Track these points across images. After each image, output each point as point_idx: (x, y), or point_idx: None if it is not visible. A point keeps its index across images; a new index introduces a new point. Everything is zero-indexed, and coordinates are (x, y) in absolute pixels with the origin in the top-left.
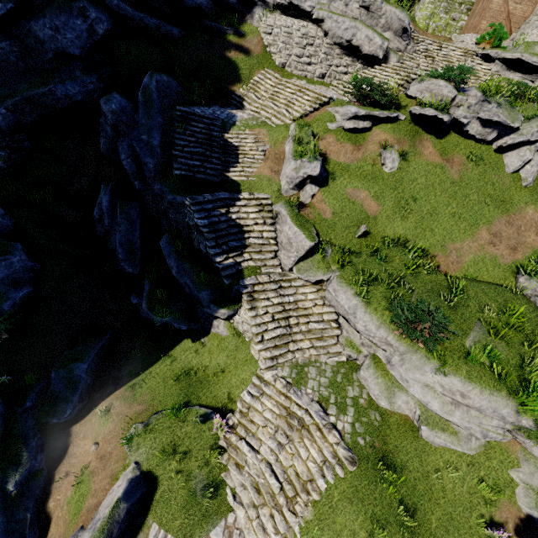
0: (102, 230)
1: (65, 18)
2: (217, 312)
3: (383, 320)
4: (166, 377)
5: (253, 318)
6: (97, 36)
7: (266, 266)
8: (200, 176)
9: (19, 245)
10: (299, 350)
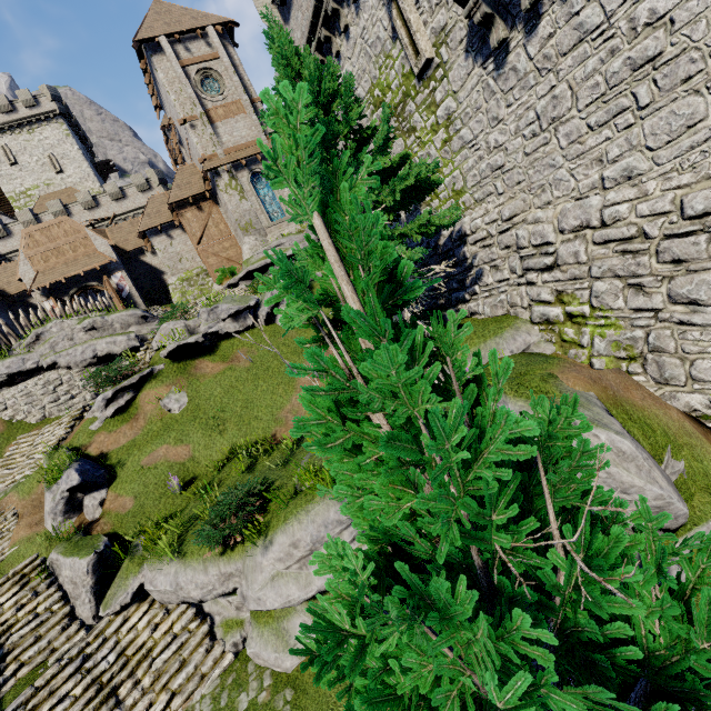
0: None
1: None
2: None
3: (203, 556)
4: None
5: None
6: None
7: (56, 651)
8: None
9: None
10: None
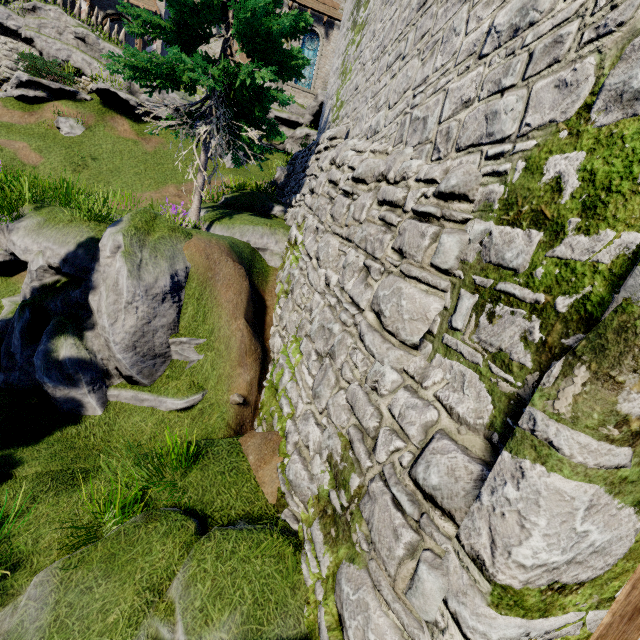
0: None
1: None
2: None
3: None
4: None
5: None
6: None
7: None
8: None
9: None
10: None
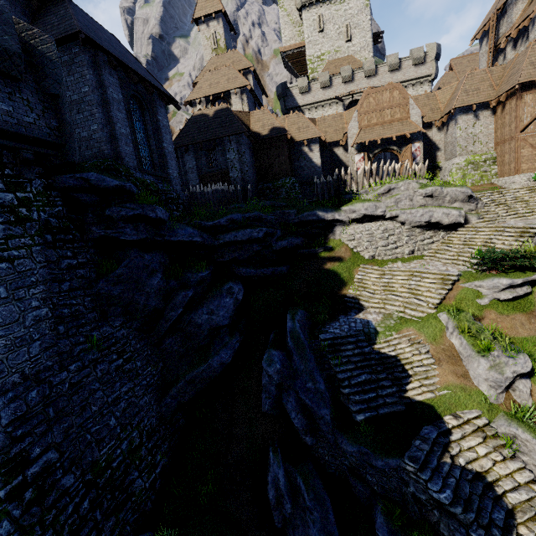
0: (280, 517)
1: (217, 301)
2: None
3: None
4: None
5: None
6: (238, 302)
7: None
8: (384, 411)
9: None
10: None
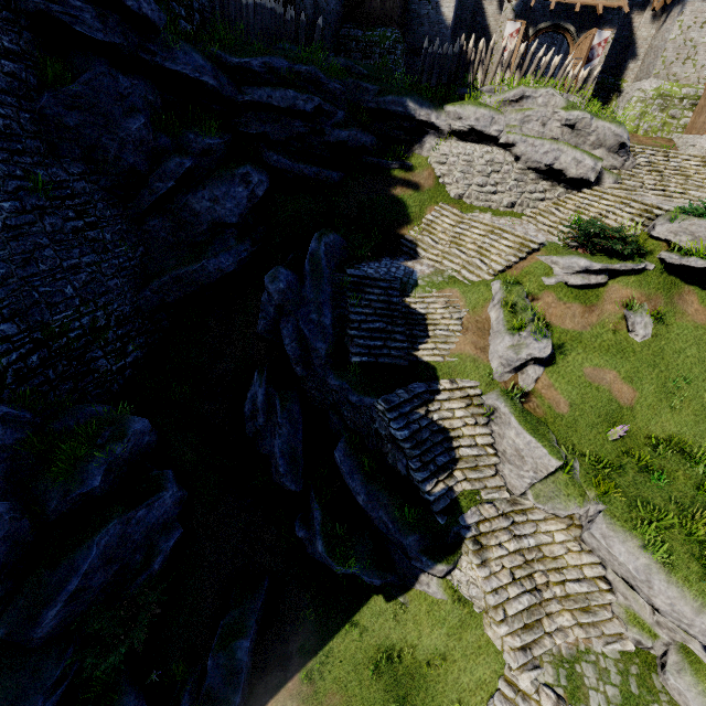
0: (252, 429)
1: (226, 187)
2: (432, 568)
3: (705, 601)
4: (358, 662)
5: (485, 578)
6: (256, 199)
7: (485, 489)
8: (384, 361)
9: (170, 471)
10: (558, 631)
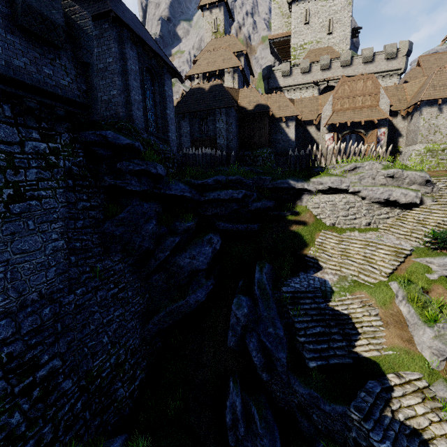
0: (233, 437)
1: (198, 248)
2: None
3: None
4: None
5: None
6: (215, 251)
7: None
8: (333, 362)
9: None
10: None
